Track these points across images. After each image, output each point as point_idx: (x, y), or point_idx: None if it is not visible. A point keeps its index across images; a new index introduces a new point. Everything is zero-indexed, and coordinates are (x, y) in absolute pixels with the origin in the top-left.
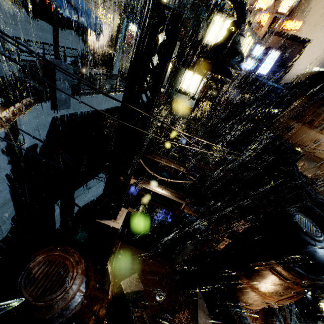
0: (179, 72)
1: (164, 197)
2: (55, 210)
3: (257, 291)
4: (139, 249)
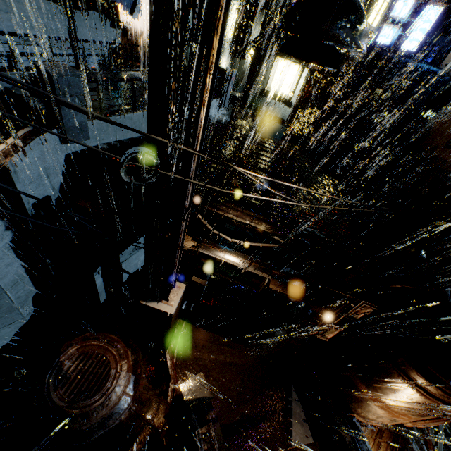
0: (265, 63)
1: (237, 268)
2: (96, 281)
3: (383, 406)
4: (211, 332)
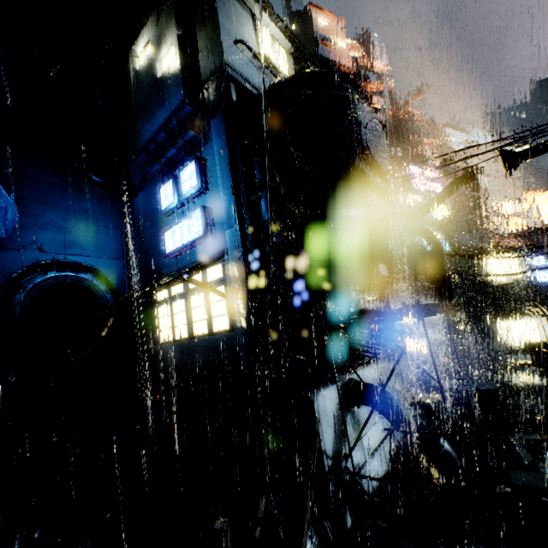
0: (493, 331)
1: None
2: None
3: None
4: None
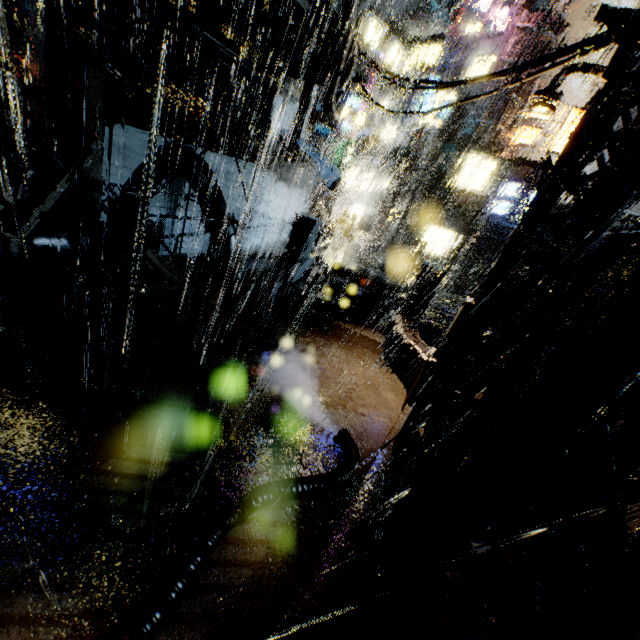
0: (418, 227)
1: None
2: None
3: None
4: None
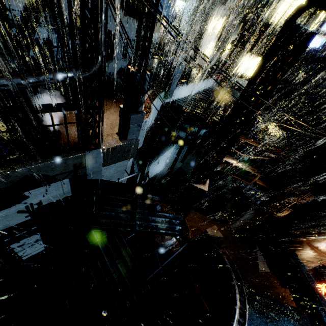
0: (238, 55)
1: (242, 170)
2: (138, 178)
3: (316, 250)
4: (201, 214)
